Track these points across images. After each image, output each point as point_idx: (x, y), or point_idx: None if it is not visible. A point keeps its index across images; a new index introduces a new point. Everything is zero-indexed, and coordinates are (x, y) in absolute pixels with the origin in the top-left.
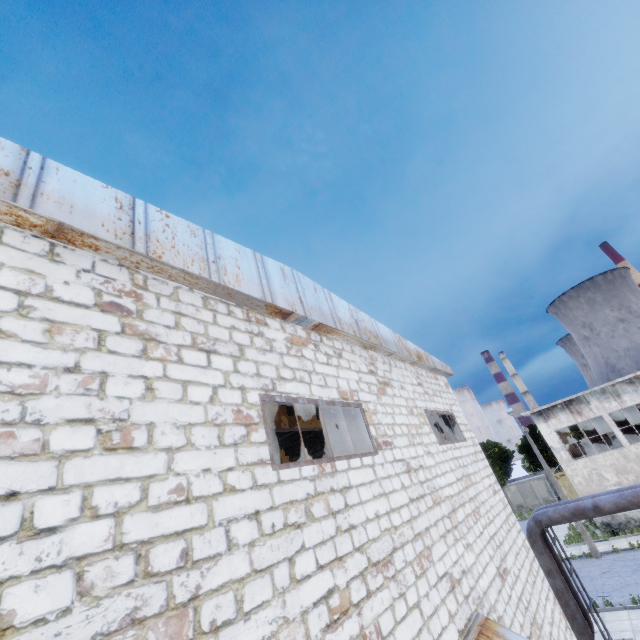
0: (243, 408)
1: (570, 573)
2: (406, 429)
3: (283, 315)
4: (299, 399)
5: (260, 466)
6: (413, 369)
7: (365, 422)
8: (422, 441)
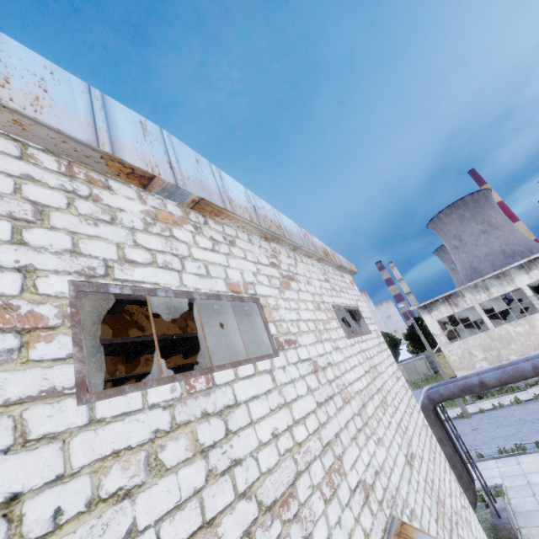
0: (20, 302)
1: (458, 440)
2: (313, 325)
3: (140, 180)
4: (159, 291)
5: (44, 402)
6: (320, 266)
7: (263, 319)
8: (330, 337)
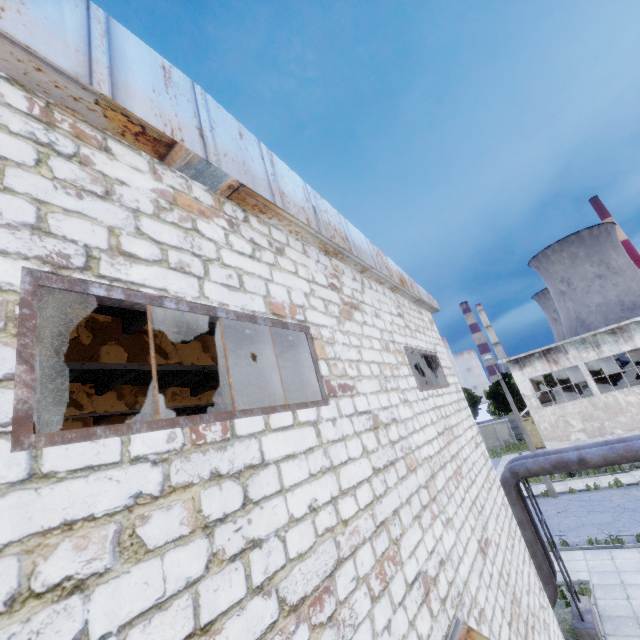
0: None
1: (542, 525)
2: (377, 369)
3: (154, 145)
4: (167, 300)
5: None
6: (393, 296)
7: (312, 355)
8: (398, 386)
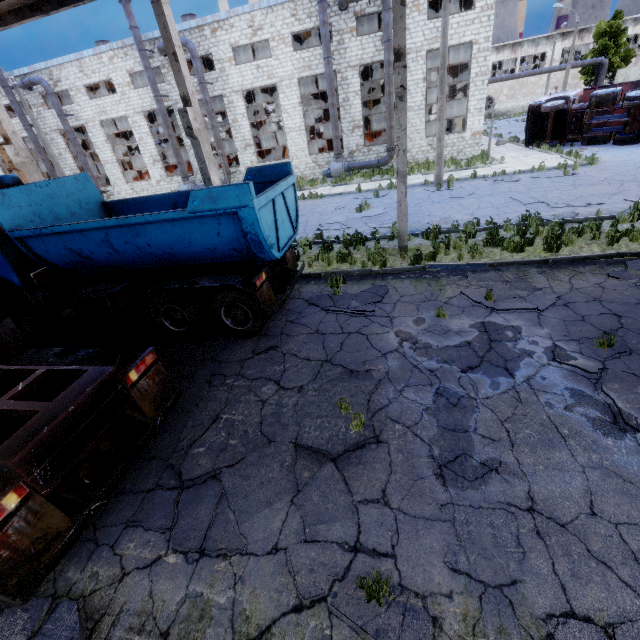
0: None
1: None
2: None
3: None
4: None
5: None
6: None
7: None
8: None
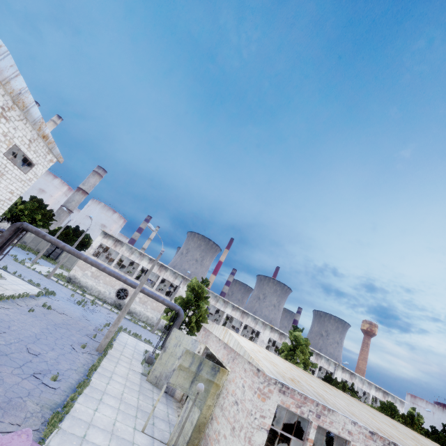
0: None
1: (9, 242)
2: None
3: None
4: None
5: None
6: (36, 136)
7: None
8: None
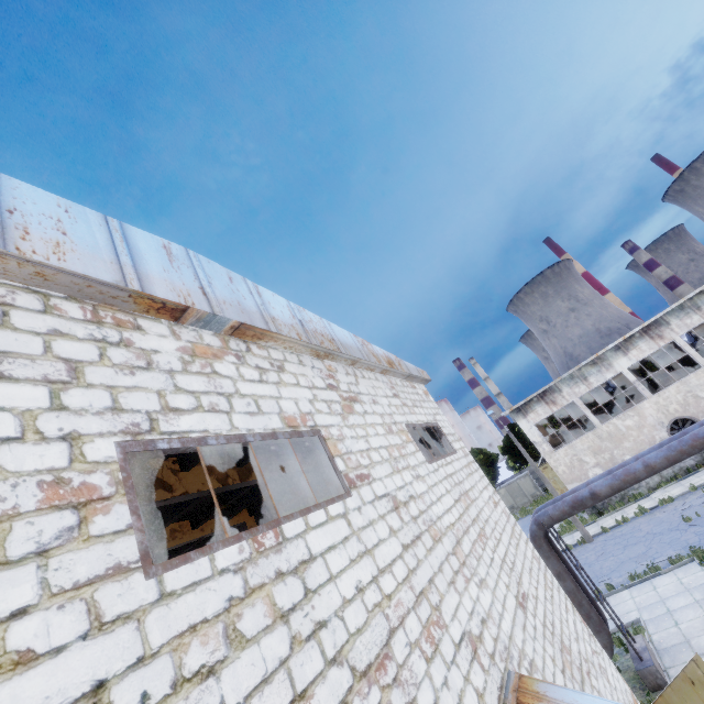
0: (71, 474)
1: (578, 570)
2: (386, 453)
3: (172, 313)
4: (209, 439)
5: (113, 580)
6: (385, 379)
7: (328, 454)
8: (408, 464)
